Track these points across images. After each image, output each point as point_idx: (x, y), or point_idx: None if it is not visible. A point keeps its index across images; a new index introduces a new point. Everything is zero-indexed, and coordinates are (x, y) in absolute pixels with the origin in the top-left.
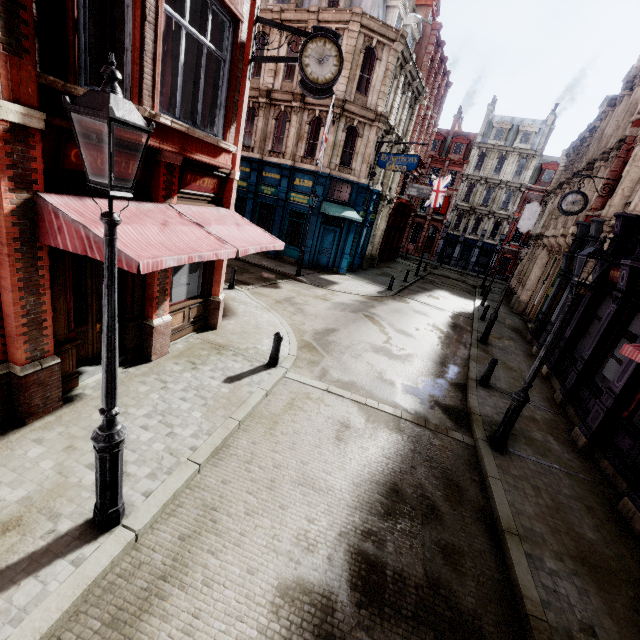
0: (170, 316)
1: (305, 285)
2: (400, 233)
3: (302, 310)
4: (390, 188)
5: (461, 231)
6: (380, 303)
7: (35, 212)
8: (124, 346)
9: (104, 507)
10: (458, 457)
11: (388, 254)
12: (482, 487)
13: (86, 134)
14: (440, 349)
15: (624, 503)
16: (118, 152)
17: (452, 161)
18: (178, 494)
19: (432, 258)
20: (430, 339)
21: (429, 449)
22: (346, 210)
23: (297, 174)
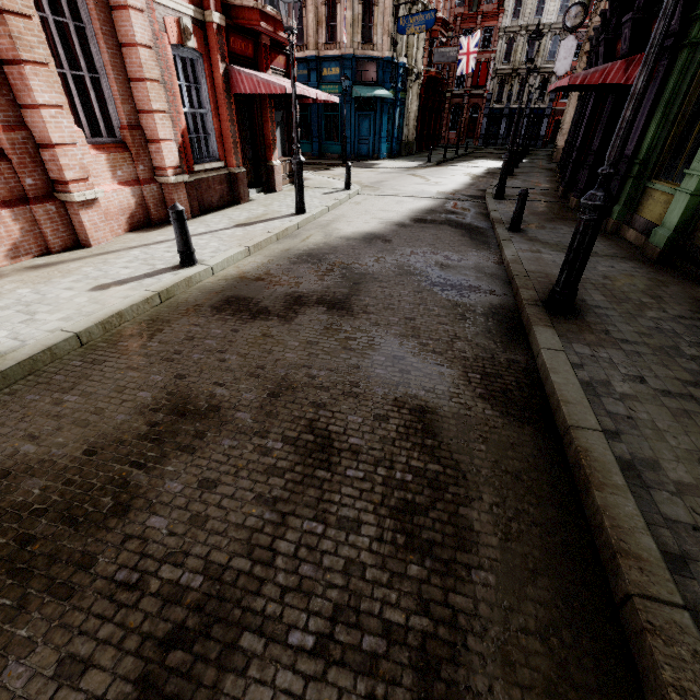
0: (279, 162)
1: (353, 168)
2: (436, 116)
3: (356, 177)
4: (416, 60)
5: (505, 102)
6: (421, 170)
7: (228, 76)
8: (261, 181)
9: (300, 201)
10: (472, 205)
11: (426, 142)
12: (484, 209)
13: (234, 28)
14: (471, 181)
15: (570, 200)
16: (245, 38)
17: (485, 14)
18: (323, 214)
19: (477, 143)
20: (463, 178)
21: (454, 204)
22: (376, 90)
23: (323, 64)
